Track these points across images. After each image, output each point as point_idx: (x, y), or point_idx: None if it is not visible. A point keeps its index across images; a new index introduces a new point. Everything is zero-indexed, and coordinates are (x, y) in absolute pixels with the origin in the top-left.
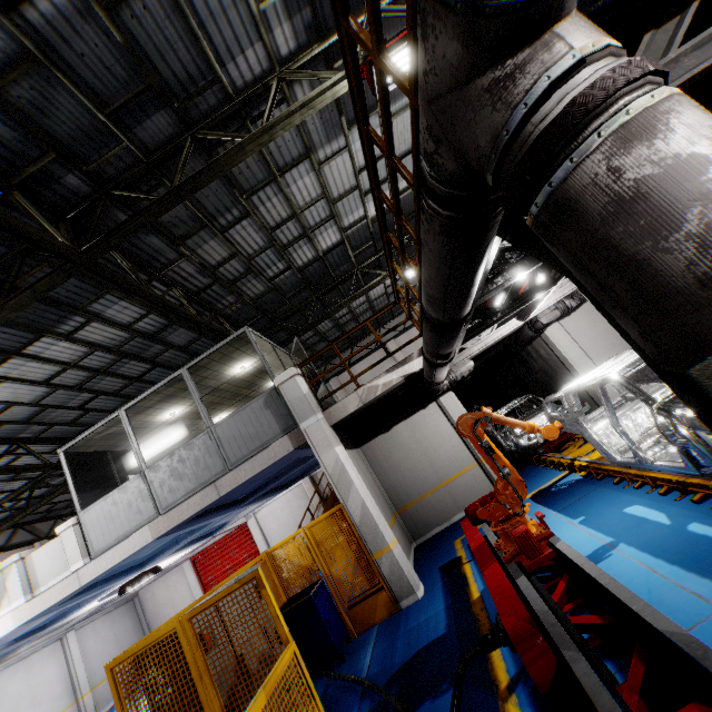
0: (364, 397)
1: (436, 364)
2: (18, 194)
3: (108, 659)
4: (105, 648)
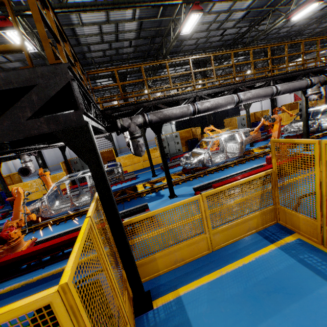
0: None
1: None
2: (284, 38)
3: (268, 107)
4: (267, 105)
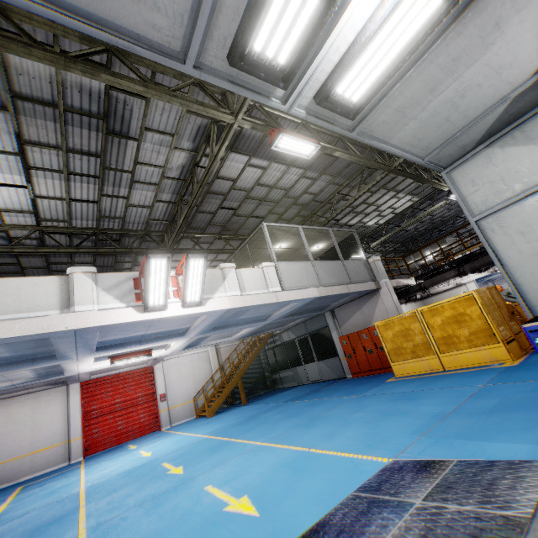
0: (397, 283)
1: (464, 274)
2: None
3: None
4: None
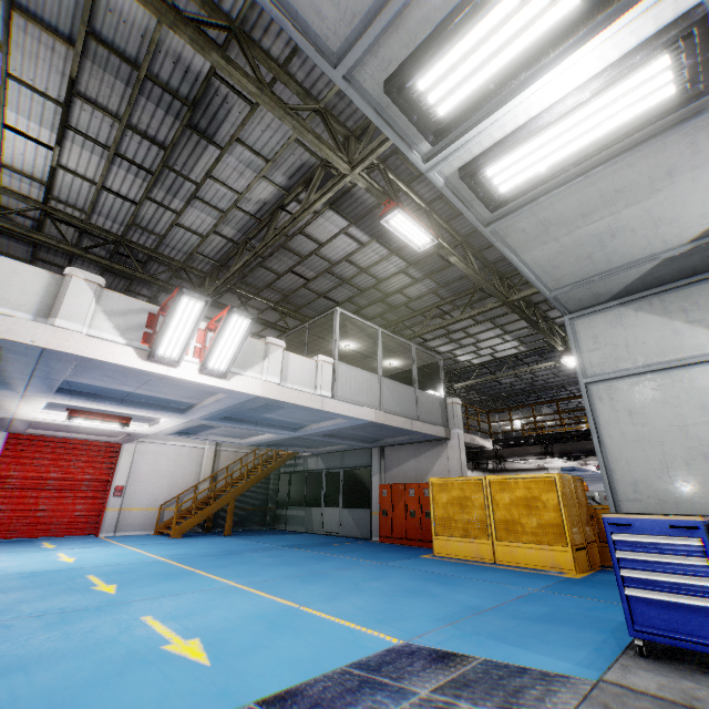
0: (471, 440)
1: (551, 454)
2: None
3: None
4: None
